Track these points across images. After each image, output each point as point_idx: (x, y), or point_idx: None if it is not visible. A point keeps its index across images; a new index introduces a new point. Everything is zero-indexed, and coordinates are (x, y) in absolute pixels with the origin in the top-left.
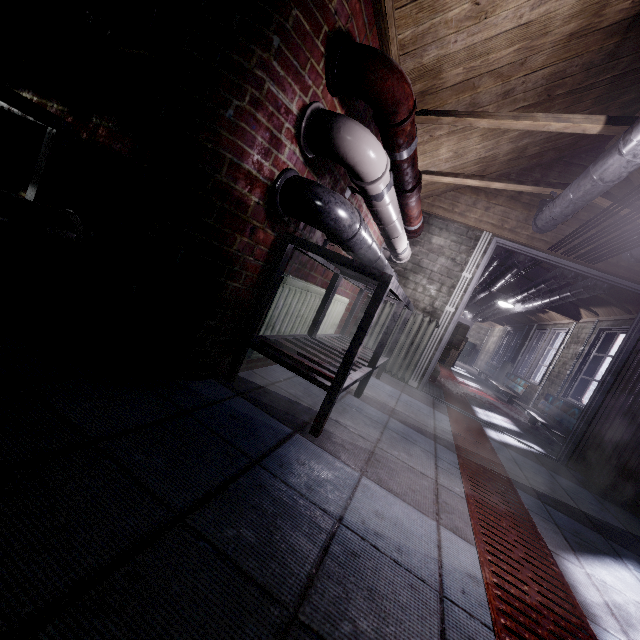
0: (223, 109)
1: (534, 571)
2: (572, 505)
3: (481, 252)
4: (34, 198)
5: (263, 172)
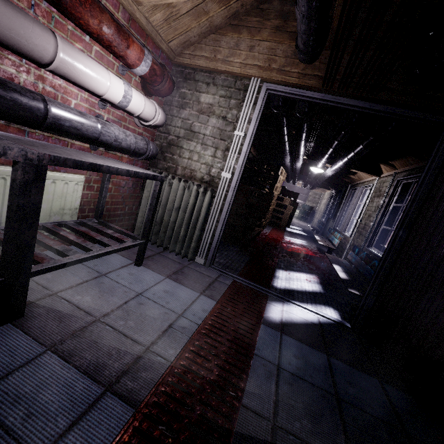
0: None
1: None
2: None
3: (251, 103)
4: None
5: None
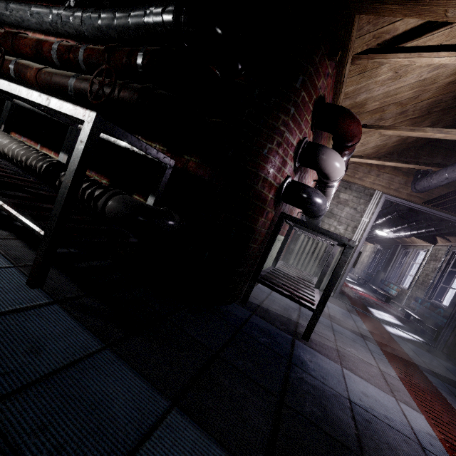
0: (262, 150)
1: None
2: None
3: (375, 204)
4: (153, 203)
5: (276, 180)
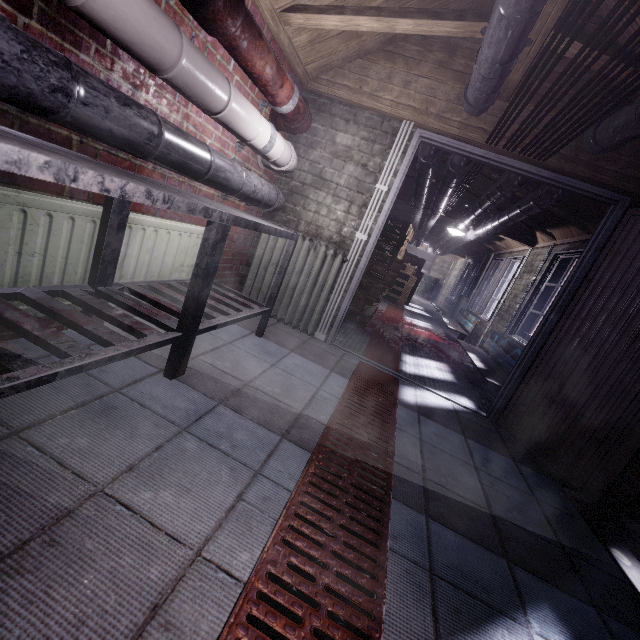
0: None
1: None
2: (479, 502)
3: (400, 152)
4: None
5: None
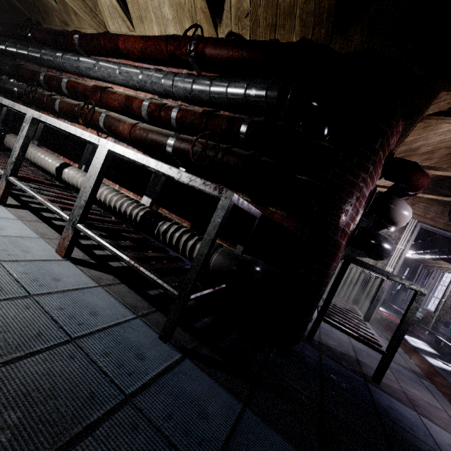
0: (343, 204)
1: None
2: None
3: (410, 232)
4: (241, 252)
5: (349, 229)
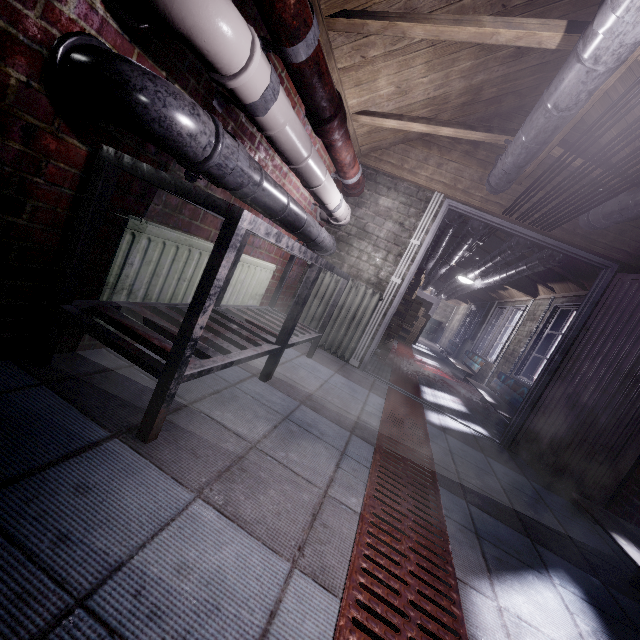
0: None
1: (422, 624)
2: (503, 500)
3: (431, 216)
4: None
5: (24, 27)
